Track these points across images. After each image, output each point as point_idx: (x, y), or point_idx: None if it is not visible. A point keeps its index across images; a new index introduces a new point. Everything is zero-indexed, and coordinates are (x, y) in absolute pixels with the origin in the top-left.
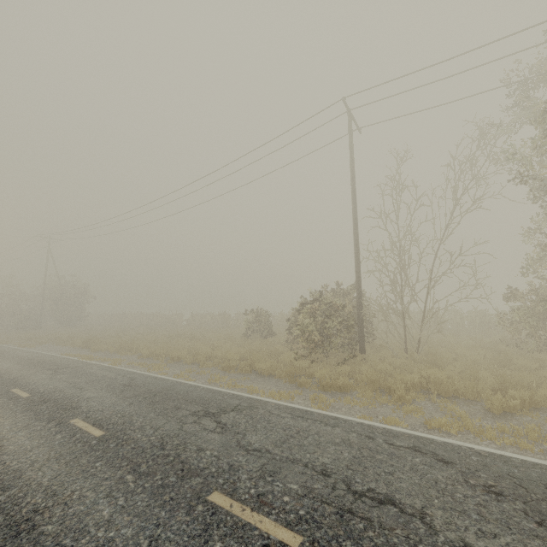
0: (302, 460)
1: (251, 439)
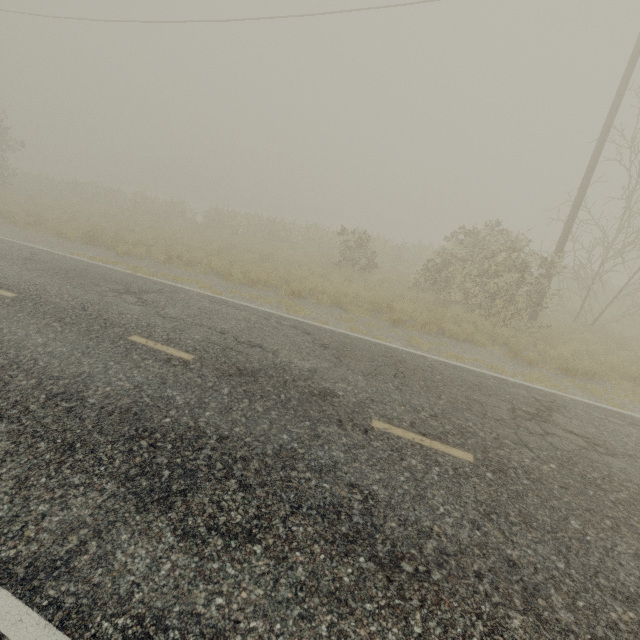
0: None
1: None
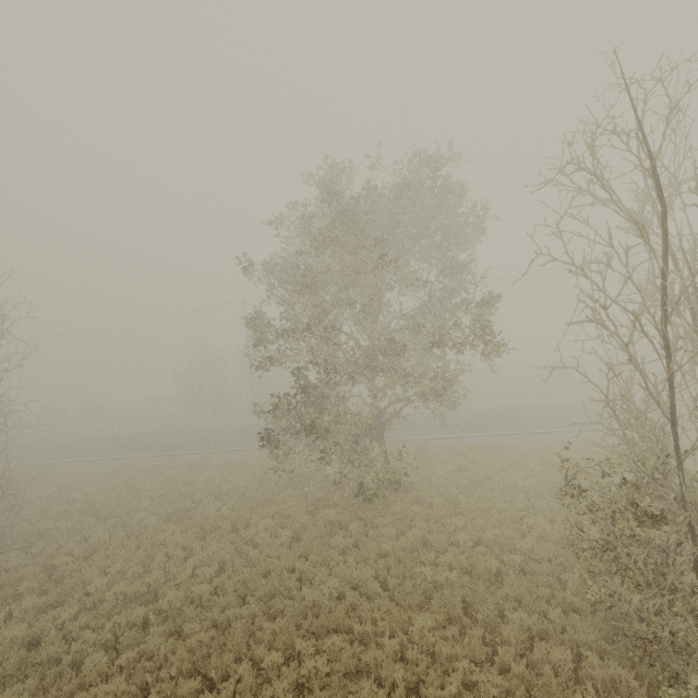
0: None
1: None
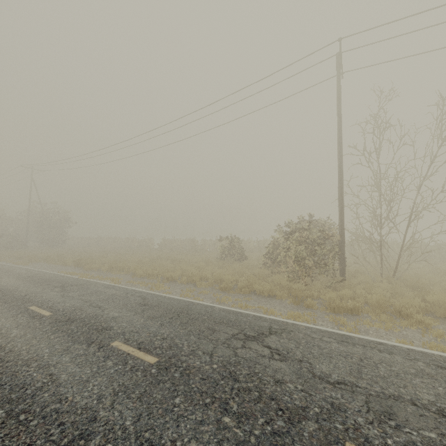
0: (403, 396)
1: (322, 369)
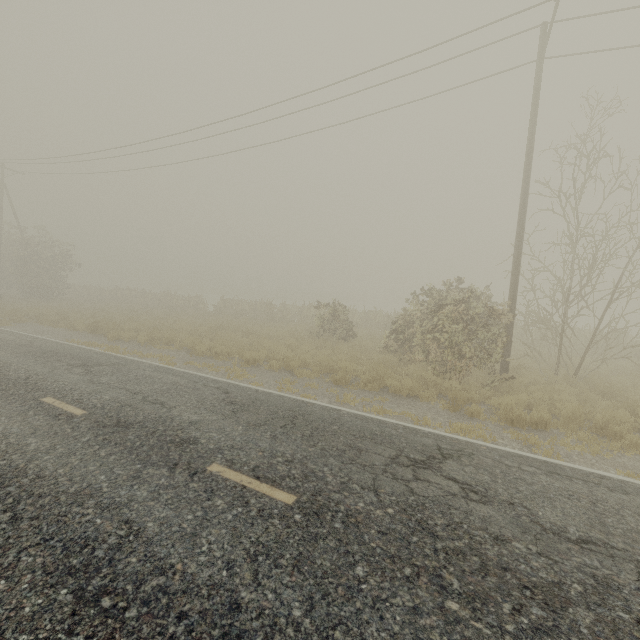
0: None
1: (549, 518)
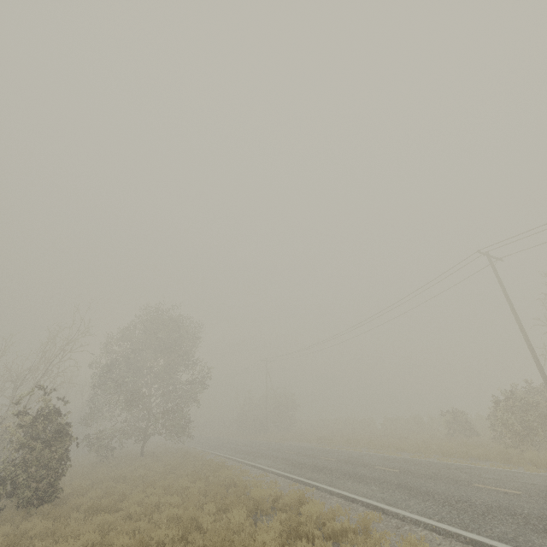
0: (519, 481)
1: (485, 476)
